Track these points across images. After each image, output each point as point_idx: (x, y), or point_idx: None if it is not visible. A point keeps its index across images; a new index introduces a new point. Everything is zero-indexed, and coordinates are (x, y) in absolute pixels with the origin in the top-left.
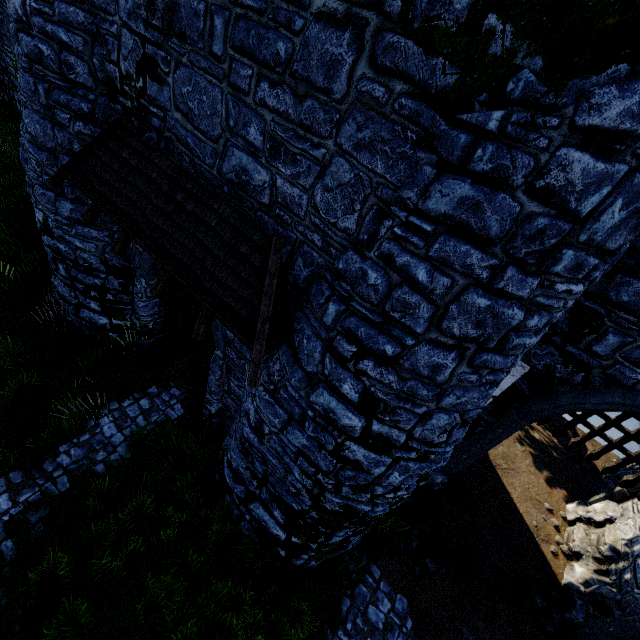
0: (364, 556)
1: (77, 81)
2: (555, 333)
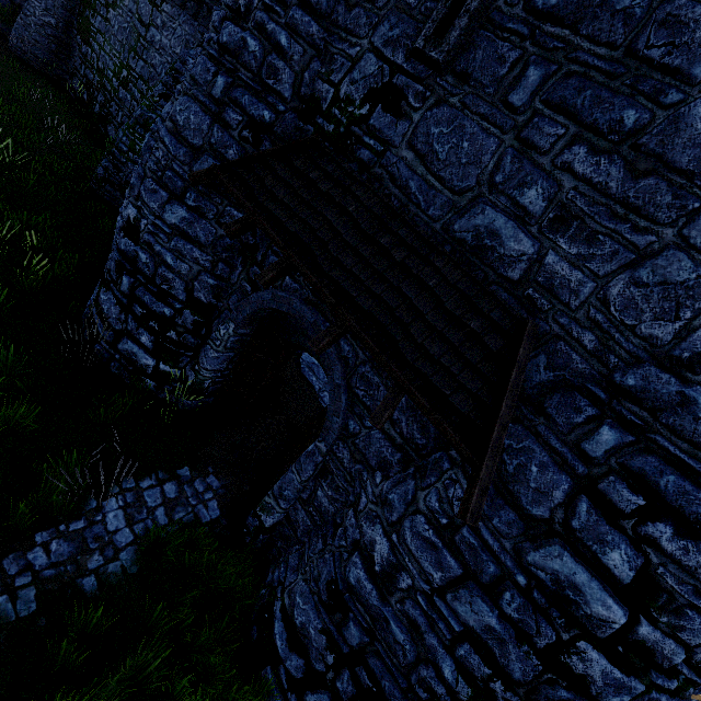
0: None
1: (273, 87)
2: None
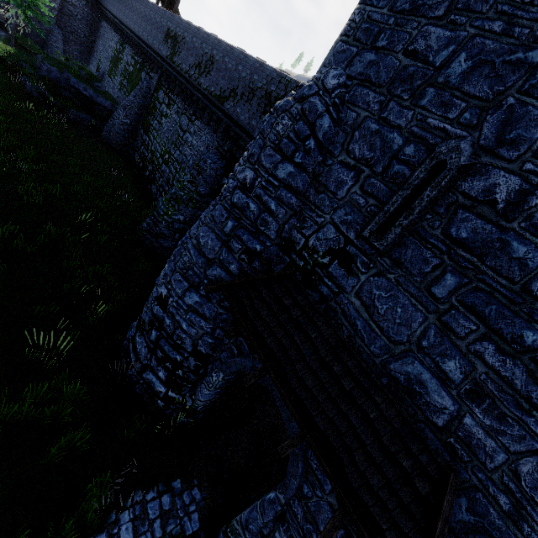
0: None
1: (264, 231)
2: None
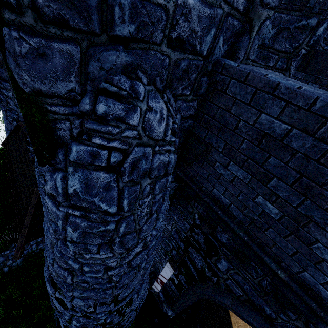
0: None
1: (12, 108)
2: (201, 248)
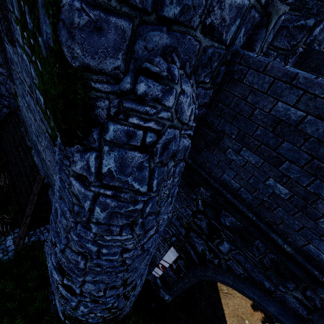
0: None
1: (2, 93)
2: (203, 233)
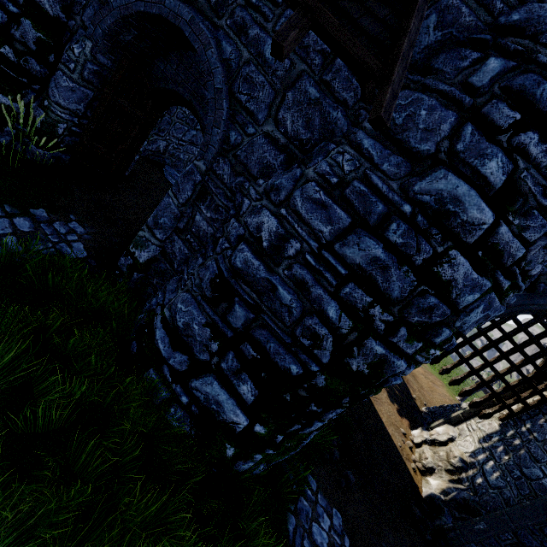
0: (300, 465)
1: None
2: None
